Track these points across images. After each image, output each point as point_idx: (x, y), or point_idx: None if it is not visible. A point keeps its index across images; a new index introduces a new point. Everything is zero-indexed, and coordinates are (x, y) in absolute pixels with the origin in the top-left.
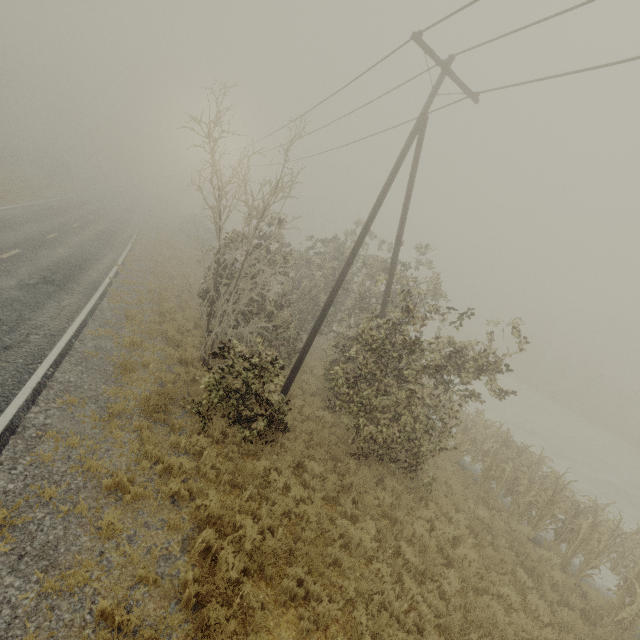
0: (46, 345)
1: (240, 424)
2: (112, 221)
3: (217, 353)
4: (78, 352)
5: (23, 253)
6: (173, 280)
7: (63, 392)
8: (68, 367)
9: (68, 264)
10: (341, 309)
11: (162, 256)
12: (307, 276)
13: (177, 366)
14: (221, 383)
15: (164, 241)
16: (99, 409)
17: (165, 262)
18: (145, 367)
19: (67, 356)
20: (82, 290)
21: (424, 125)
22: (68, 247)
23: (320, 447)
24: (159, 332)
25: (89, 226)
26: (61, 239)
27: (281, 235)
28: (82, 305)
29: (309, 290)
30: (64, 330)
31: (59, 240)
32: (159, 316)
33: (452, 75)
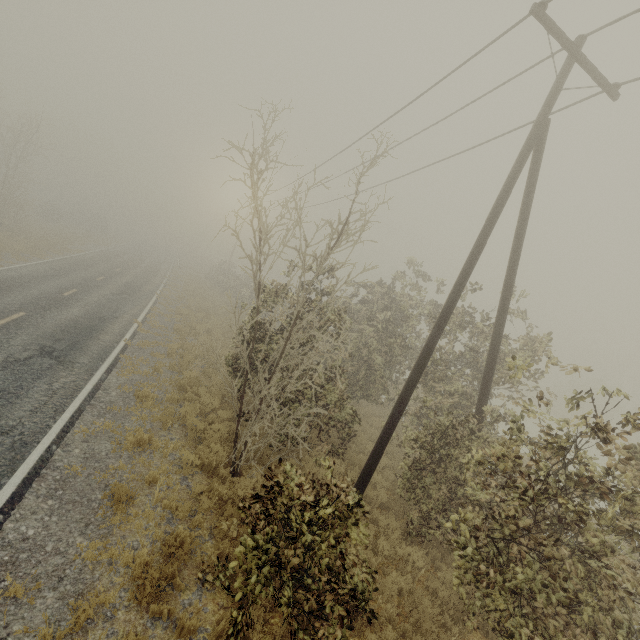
0: (7, 465)
1: (295, 619)
2: (140, 272)
3: (258, 496)
4: (55, 469)
5: (27, 316)
6: (198, 336)
7: (6, 568)
8: (31, 504)
9: (78, 326)
10: (397, 369)
11: (188, 308)
12: (353, 329)
13: (196, 475)
14: (265, 555)
15: (191, 291)
16: (59, 602)
17: (191, 315)
18: (150, 485)
19: (36, 480)
20: (87, 361)
21: (545, 131)
22: (84, 305)
23: (420, 633)
24: (176, 417)
25: (114, 279)
26: (79, 296)
27: (332, 286)
28: (81, 384)
29: (359, 348)
30: (44, 431)
31: (76, 297)
32: (178, 390)
33: (584, 61)
